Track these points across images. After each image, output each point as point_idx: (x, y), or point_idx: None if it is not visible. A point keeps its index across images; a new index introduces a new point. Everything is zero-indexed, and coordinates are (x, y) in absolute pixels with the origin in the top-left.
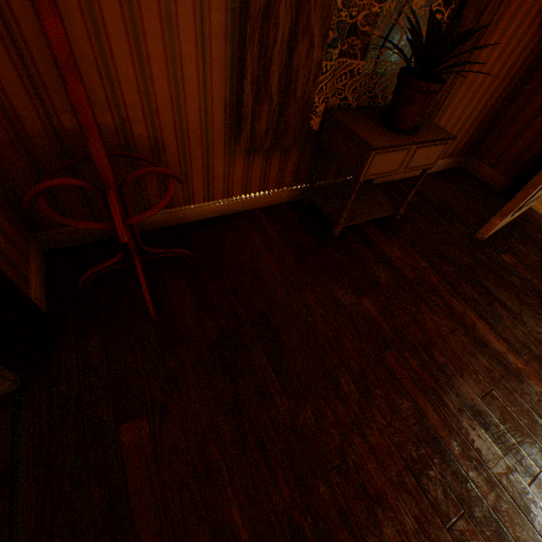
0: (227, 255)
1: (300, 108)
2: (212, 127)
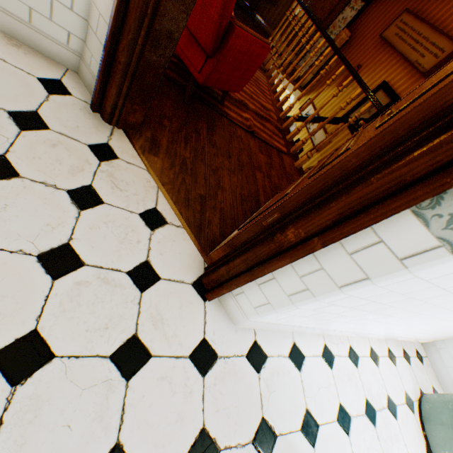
0: None
1: None
2: None
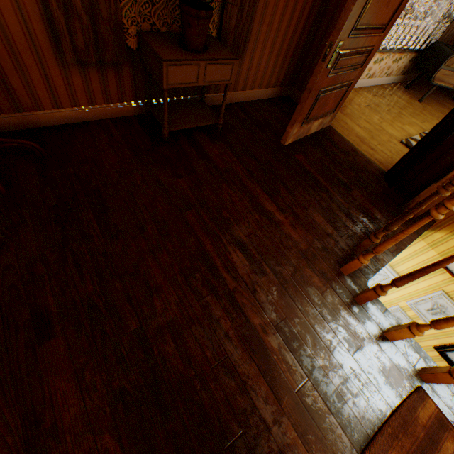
0: (75, 150)
1: (112, 28)
2: (37, 40)
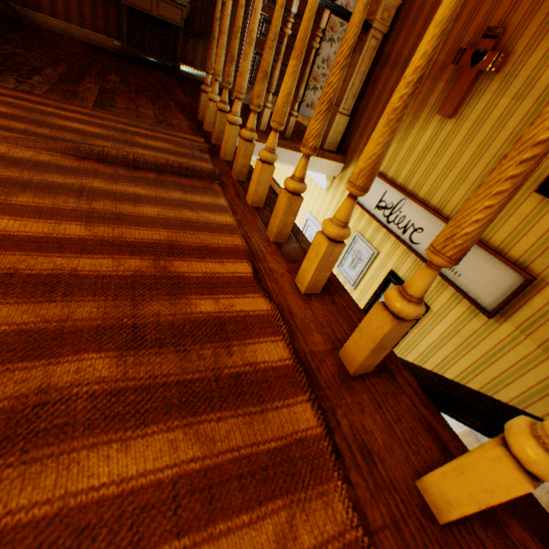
0: (49, 35)
1: None
2: None
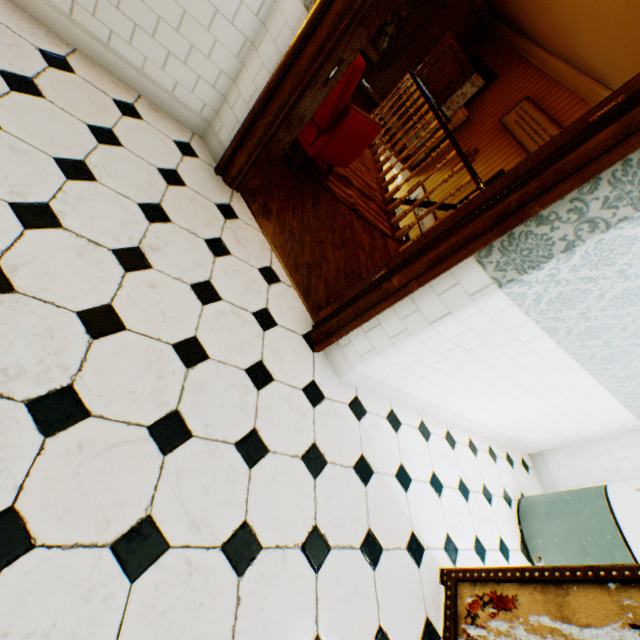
0: None
1: None
2: None
